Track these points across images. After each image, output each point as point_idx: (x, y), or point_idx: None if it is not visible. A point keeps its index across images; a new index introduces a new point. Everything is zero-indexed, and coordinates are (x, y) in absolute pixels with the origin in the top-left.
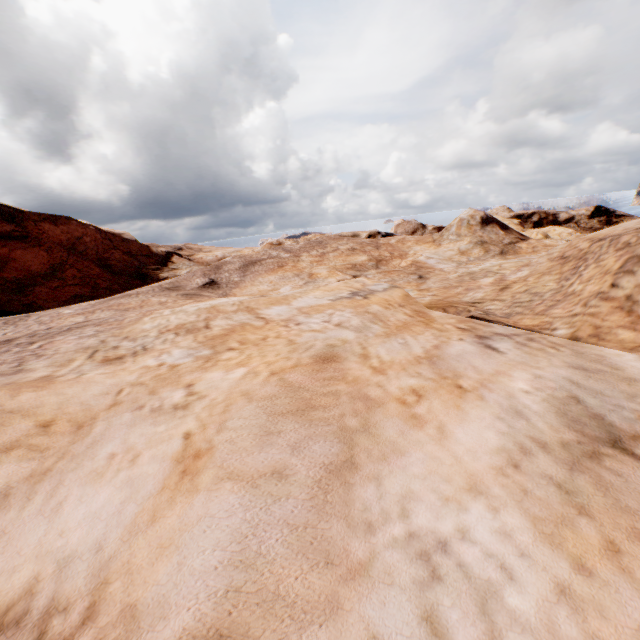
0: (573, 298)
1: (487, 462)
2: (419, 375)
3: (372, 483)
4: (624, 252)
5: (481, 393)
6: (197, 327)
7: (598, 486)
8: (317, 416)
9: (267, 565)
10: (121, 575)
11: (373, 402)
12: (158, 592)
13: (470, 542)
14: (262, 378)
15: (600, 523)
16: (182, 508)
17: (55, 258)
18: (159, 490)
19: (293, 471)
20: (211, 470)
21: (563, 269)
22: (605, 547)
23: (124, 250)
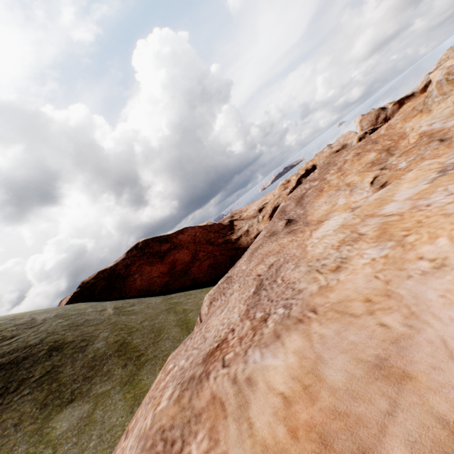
0: None
1: None
2: None
3: None
4: None
5: None
6: (355, 237)
7: None
8: None
9: None
10: None
11: None
12: None
13: None
14: None
15: None
16: None
17: (191, 250)
18: None
19: None
20: None
21: None
22: None
23: (213, 231)
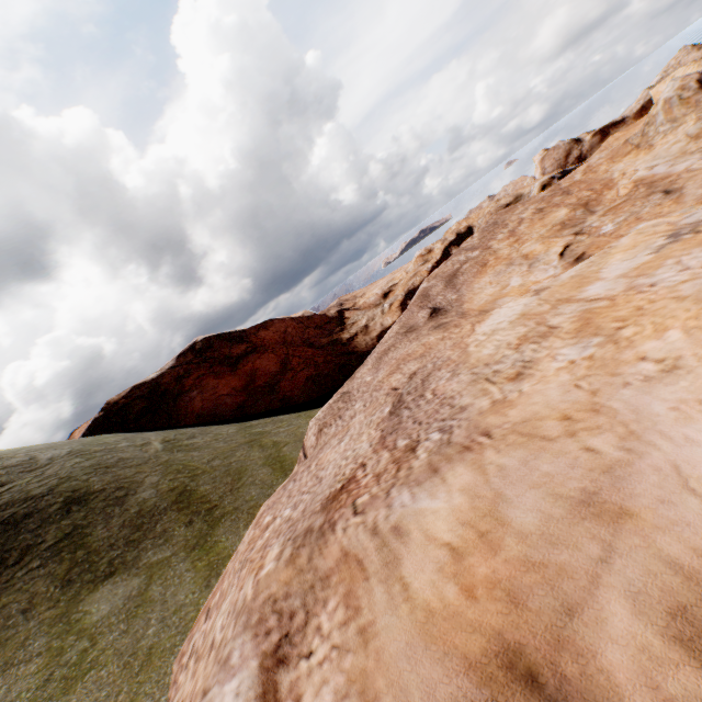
0: None
1: None
2: None
3: None
4: None
5: None
6: (543, 332)
7: None
8: None
9: None
10: None
11: None
12: None
13: None
14: None
15: None
16: None
17: (280, 355)
18: None
19: None
20: None
21: None
22: None
23: (313, 326)
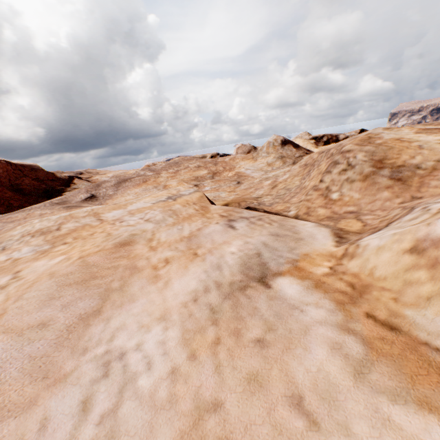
0: (303, 190)
1: (181, 300)
2: (176, 249)
3: (104, 322)
4: (329, 159)
5: (205, 257)
6: (50, 230)
7: (233, 306)
8: (94, 283)
9: None
10: None
11: (137, 270)
12: None
13: (139, 351)
14: (71, 261)
15: (220, 328)
16: None
17: None
18: None
19: (55, 322)
20: None
21: (304, 172)
22: (213, 342)
23: (33, 177)
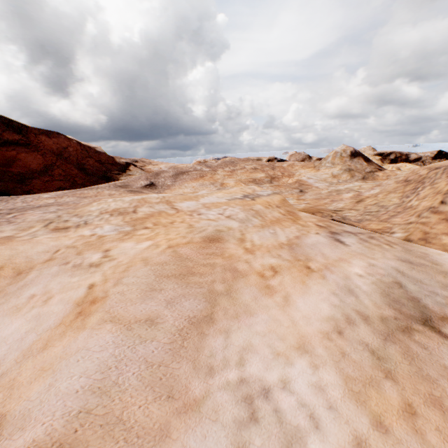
0: (410, 210)
1: (317, 327)
2: (279, 256)
3: (222, 335)
4: None
5: (324, 273)
6: (127, 211)
7: (406, 355)
8: (194, 280)
9: (119, 393)
10: (5, 389)
11: (239, 273)
12: (26, 406)
13: (289, 392)
14: (161, 249)
15: (402, 387)
16: (68, 341)
17: (47, 161)
18: (57, 325)
19: (163, 320)
20: (99, 313)
21: (405, 189)
22: (403, 409)
23: (96, 159)
